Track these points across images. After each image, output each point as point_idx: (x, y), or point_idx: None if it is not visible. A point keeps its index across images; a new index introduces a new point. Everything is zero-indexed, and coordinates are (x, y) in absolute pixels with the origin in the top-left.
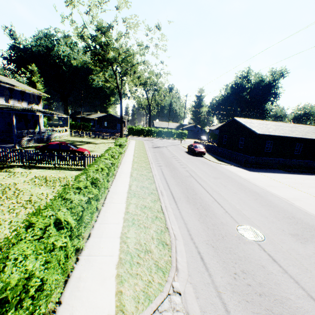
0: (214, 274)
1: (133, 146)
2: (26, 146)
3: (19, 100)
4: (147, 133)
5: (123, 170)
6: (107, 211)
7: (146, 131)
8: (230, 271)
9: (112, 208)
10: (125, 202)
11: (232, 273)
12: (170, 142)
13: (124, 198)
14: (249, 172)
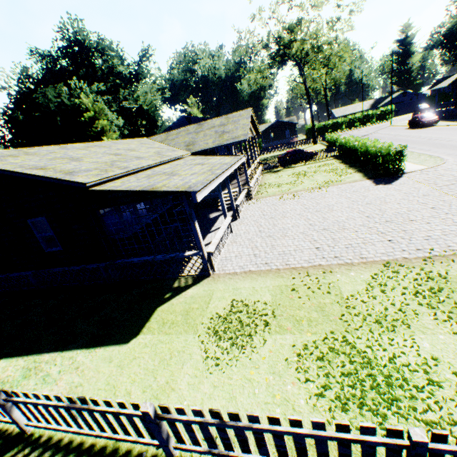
0: None
1: None
2: None
3: None
4: (332, 128)
5: None
6: None
7: (330, 126)
8: None
9: None
10: None
11: None
12: (373, 128)
13: None
14: None
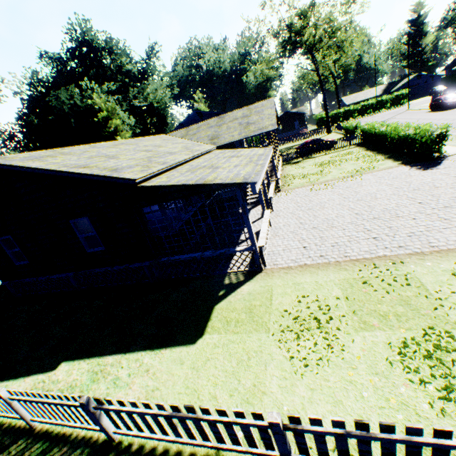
0: None
1: None
2: None
3: None
4: (343, 116)
5: None
6: None
7: (342, 115)
8: None
9: None
10: None
11: None
12: (389, 114)
13: None
14: None
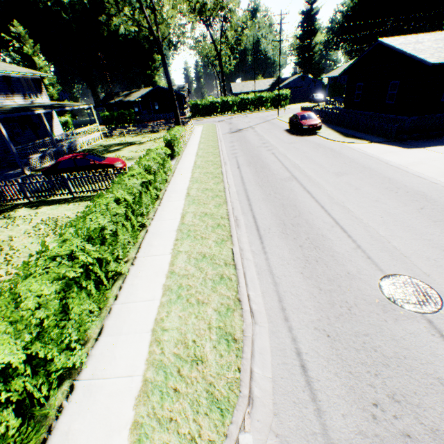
0: (328, 409)
1: (198, 137)
2: (40, 168)
3: (8, 94)
4: (221, 108)
5: (176, 185)
6: (137, 275)
7: (219, 105)
8: (363, 400)
9: (147, 268)
10: (170, 250)
11: (368, 404)
12: (260, 117)
13: (170, 242)
14: (406, 149)
